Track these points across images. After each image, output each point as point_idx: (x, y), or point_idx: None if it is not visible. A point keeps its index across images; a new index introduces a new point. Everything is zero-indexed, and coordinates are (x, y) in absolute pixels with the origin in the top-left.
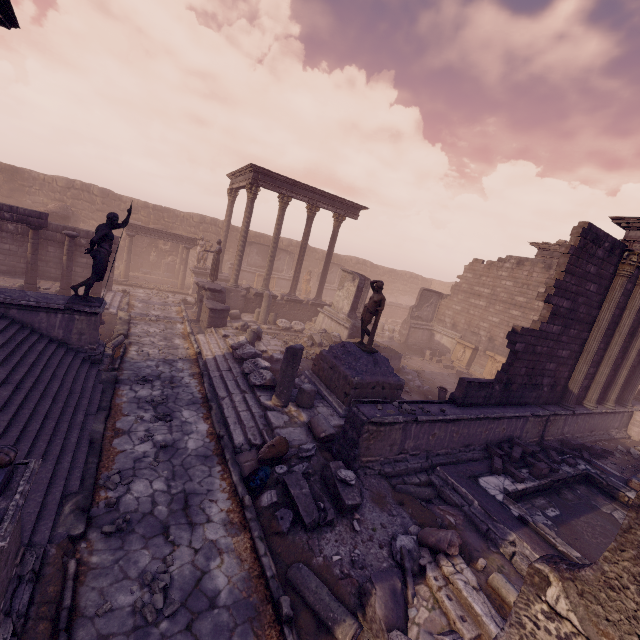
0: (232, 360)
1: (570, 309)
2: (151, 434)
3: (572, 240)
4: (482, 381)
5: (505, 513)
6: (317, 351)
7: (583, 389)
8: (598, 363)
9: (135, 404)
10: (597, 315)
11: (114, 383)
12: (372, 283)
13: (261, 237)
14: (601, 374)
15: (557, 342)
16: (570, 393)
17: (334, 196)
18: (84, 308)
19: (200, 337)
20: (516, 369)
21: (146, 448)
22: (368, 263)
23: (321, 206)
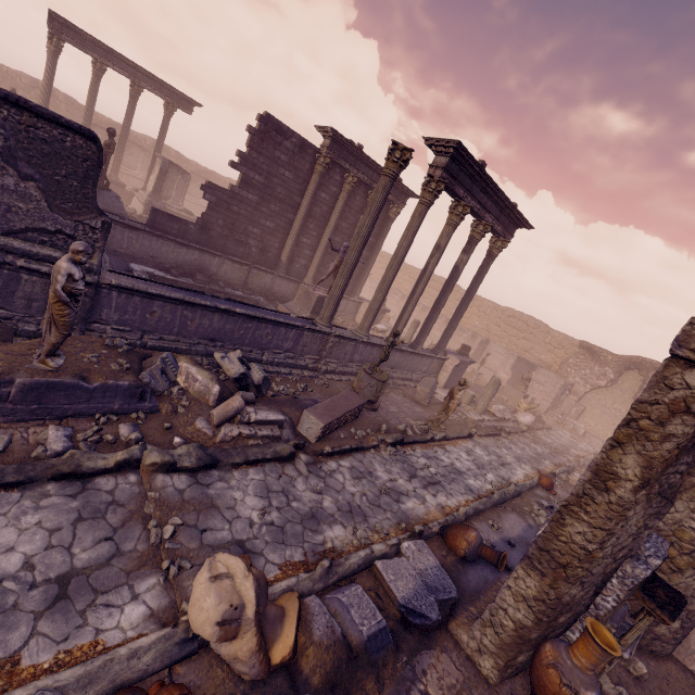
0: None
1: (265, 185)
2: None
3: (257, 124)
4: (173, 215)
5: (124, 269)
6: None
7: (302, 267)
8: (315, 249)
9: None
10: (301, 202)
11: None
12: (108, 130)
13: (117, 127)
14: (316, 257)
15: (257, 210)
16: (281, 261)
17: (160, 80)
18: None
19: None
20: (212, 218)
21: None
22: None
23: (146, 87)
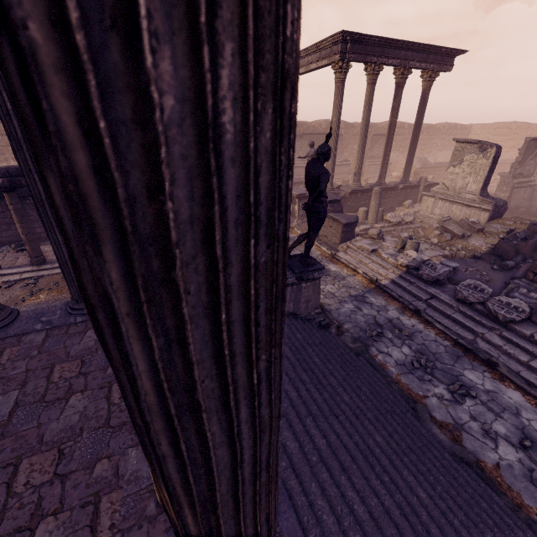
0: (421, 283)
1: None
2: (489, 426)
3: None
4: None
5: None
6: (463, 244)
7: None
8: None
9: (410, 375)
10: None
11: (366, 351)
12: None
13: (300, 126)
14: None
15: None
16: None
17: (430, 46)
18: (312, 275)
19: (344, 256)
20: None
21: (511, 453)
22: (405, 125)
23: (413, 66)
